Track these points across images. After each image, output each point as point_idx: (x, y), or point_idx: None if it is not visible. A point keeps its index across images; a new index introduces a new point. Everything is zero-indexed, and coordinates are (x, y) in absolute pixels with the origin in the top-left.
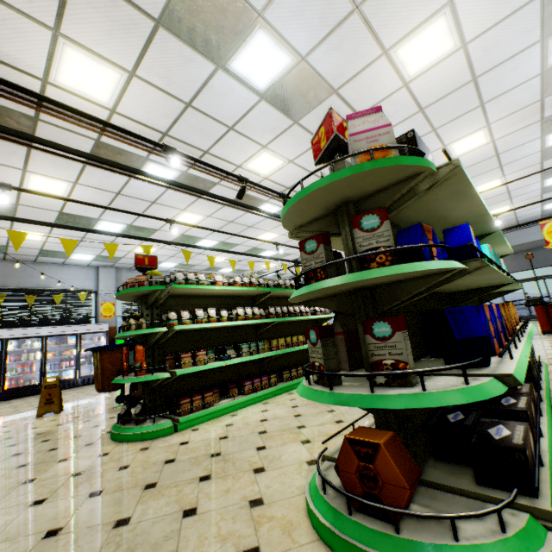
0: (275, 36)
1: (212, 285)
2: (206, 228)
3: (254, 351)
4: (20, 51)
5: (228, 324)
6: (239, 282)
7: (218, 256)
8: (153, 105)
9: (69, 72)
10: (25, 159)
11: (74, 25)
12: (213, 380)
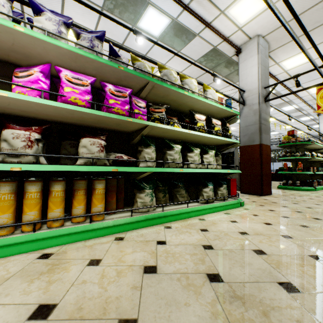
0: None
1: (319, 144)
2: (295, 119)
3: (321, 171)
4: (283, 55)
5: (321, 159)
6: (321, 143)
7: (233, 127)
8: (304, 69)
9: (289, 60)
10: (225, 87)
11: None
12: (303, 179)
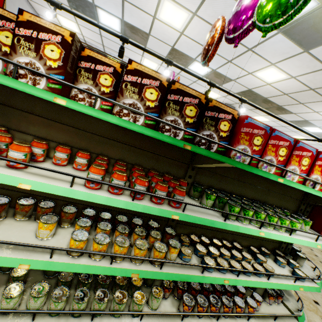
0: (321, 129)
1: None
2: None
3: None
4: (250, 114)
5: None
6: None
7: None
8: (272, 124)
9: (257, 117)
10: None
11: (267, 116)
12: None
